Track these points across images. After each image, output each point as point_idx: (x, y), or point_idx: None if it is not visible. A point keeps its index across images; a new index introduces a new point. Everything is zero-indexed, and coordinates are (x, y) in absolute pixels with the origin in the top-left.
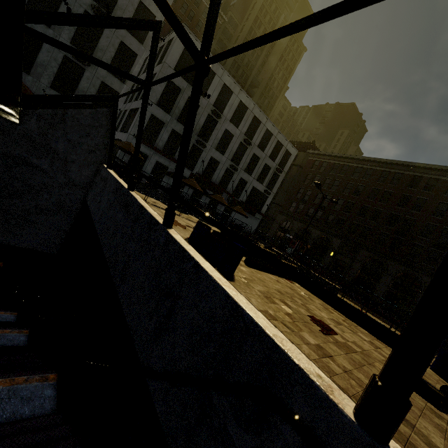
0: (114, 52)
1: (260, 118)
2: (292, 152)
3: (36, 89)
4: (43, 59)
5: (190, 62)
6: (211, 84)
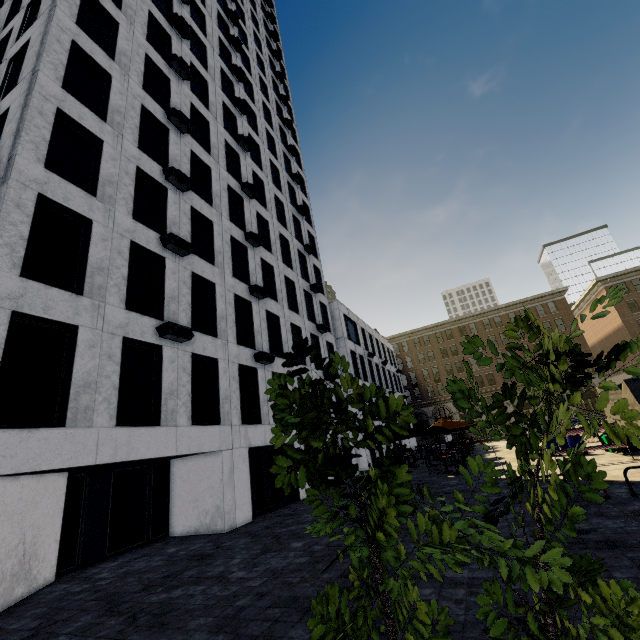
0: (327, 353)
1: (376, 337)
2: (392, 349)
3: None
4: None
5: (345, 325)
6: (358, 333)
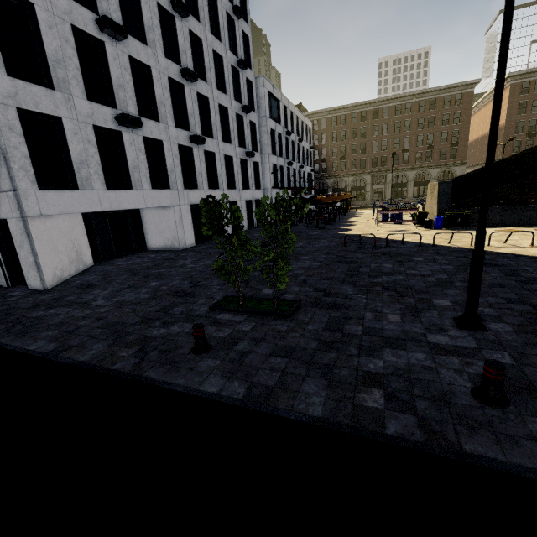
0: (249, 132)
1: (297, 114)
2: (311, 126)
3: (240, 197)
4: (236, 171)
5: (269, 103)
6: (280, 111)
